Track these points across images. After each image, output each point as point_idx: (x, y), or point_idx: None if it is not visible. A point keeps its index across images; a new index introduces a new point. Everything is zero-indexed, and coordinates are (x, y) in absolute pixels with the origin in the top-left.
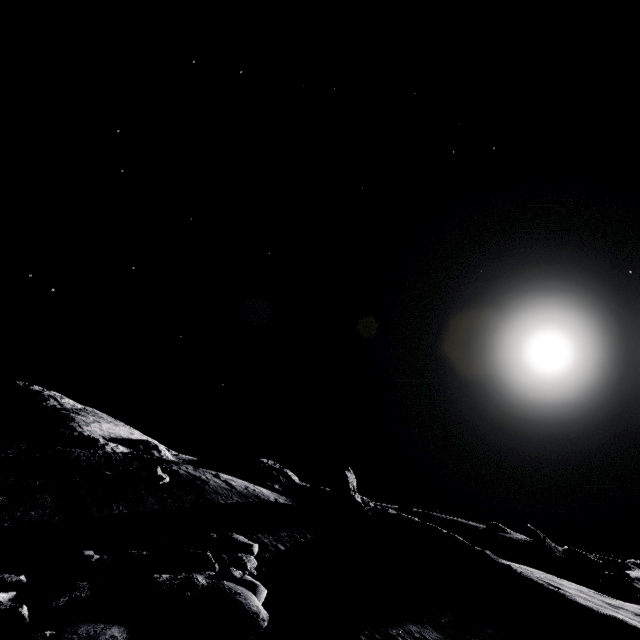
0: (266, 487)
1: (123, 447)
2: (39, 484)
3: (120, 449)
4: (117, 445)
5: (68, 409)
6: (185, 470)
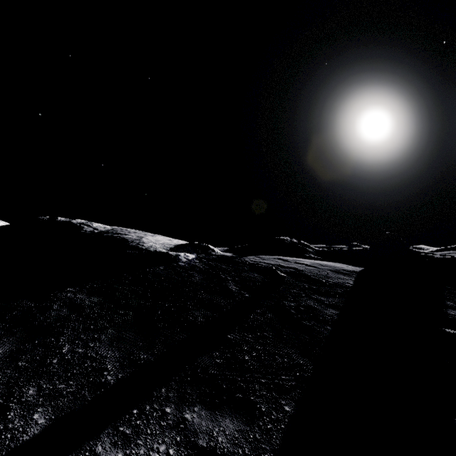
0: (309, 258)
1: (188, 254)
2: (205, 320)
3: (189, 256)
4: (184, 253)
5: (106, 232)
6: (259, 261)
